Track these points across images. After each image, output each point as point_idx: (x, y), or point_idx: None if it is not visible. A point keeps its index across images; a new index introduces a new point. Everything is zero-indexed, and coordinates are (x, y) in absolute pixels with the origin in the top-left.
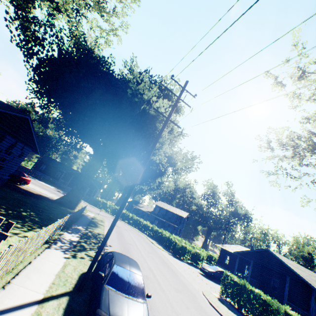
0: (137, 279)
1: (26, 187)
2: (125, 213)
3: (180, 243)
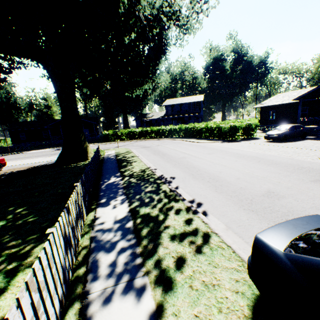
0: None
1: (8, 169)
2: (141, 131)
3: (227, 125)
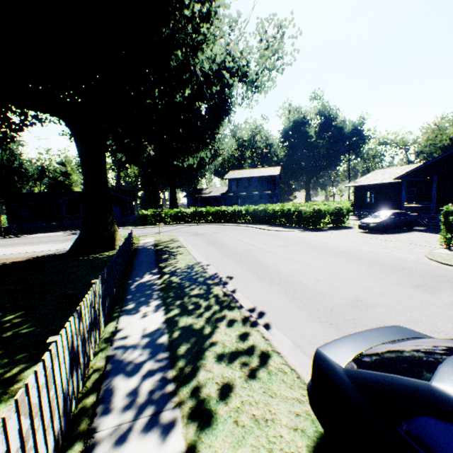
0: None
1: None
2: (194, 212)
3: (309, 208)
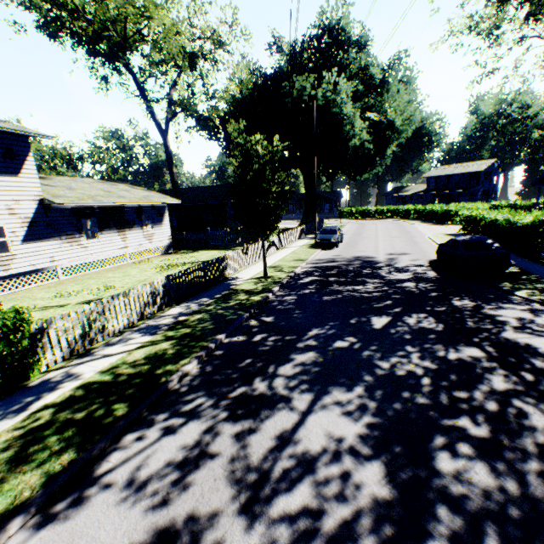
0: (333, 230)
1: None
2: (377, 210)
3: (440, 209)
